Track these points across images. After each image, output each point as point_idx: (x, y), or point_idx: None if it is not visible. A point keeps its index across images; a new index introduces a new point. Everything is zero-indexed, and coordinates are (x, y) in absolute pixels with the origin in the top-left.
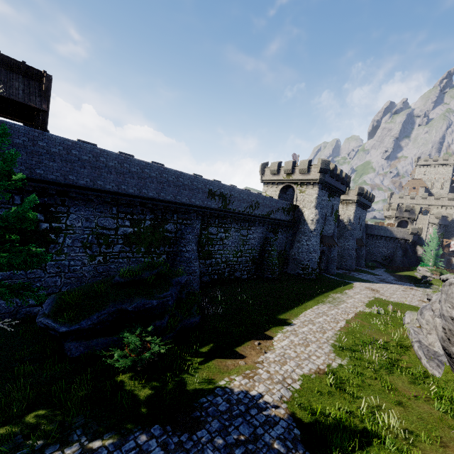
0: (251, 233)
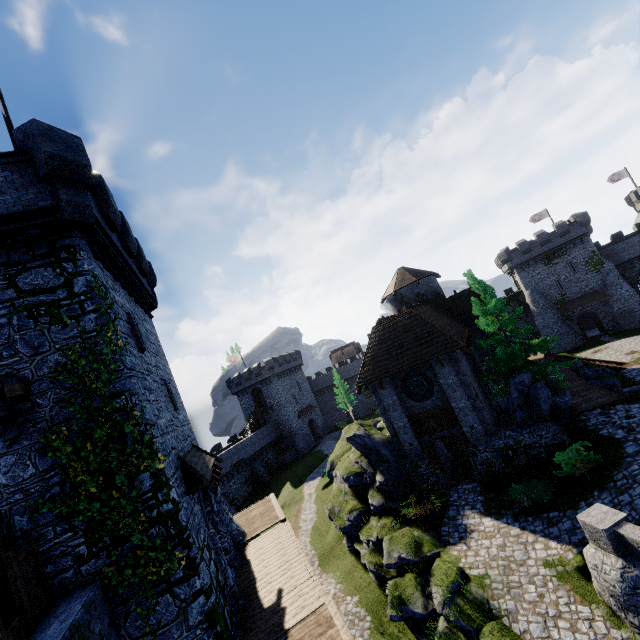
0: None
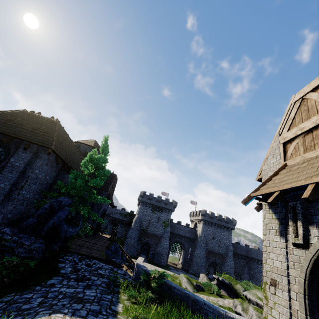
0: None
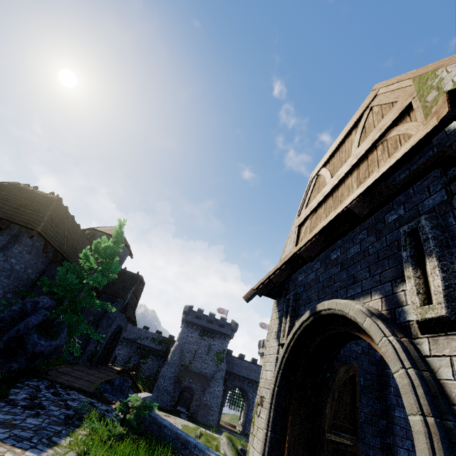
0: (117, 349)
